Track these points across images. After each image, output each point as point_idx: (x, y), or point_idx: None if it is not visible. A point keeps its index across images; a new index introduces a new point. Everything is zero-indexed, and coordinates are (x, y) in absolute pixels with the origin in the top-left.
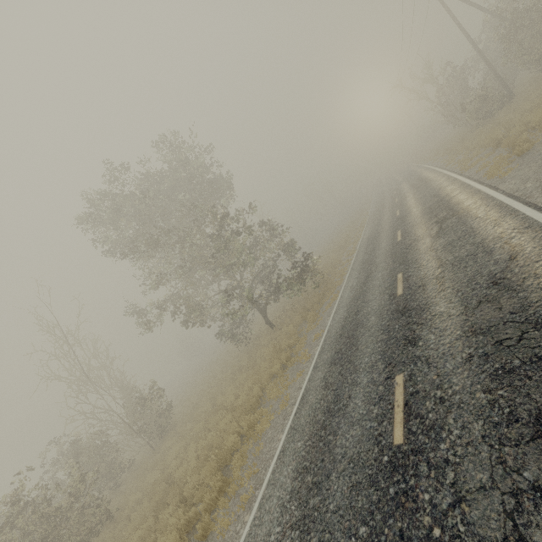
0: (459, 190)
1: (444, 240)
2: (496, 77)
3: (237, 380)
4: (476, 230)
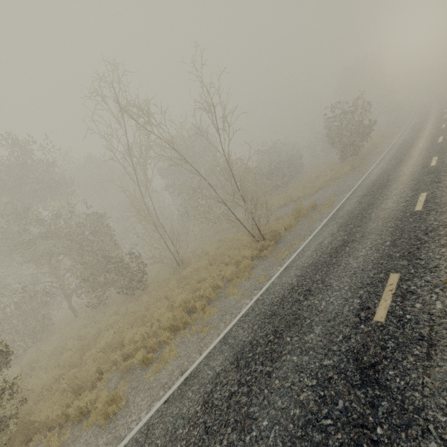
0: None
1: None
2: None
3: None
4: None
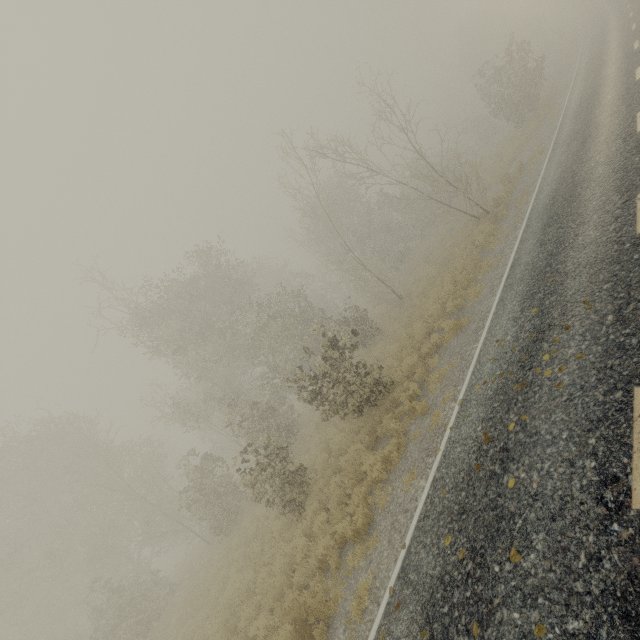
0: None
1: None
2: None
3: None
4: None
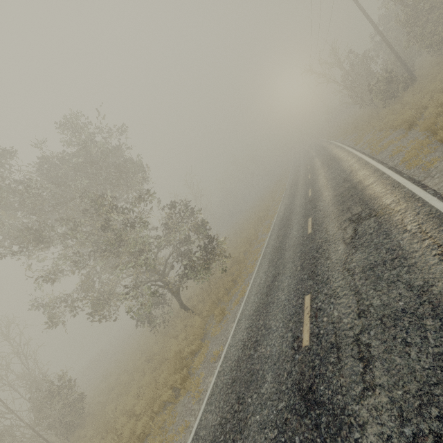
0: (373, 179)
1: (362, 256)
2: (399, 60)
3: (141, 383)
4: (409, 256)
